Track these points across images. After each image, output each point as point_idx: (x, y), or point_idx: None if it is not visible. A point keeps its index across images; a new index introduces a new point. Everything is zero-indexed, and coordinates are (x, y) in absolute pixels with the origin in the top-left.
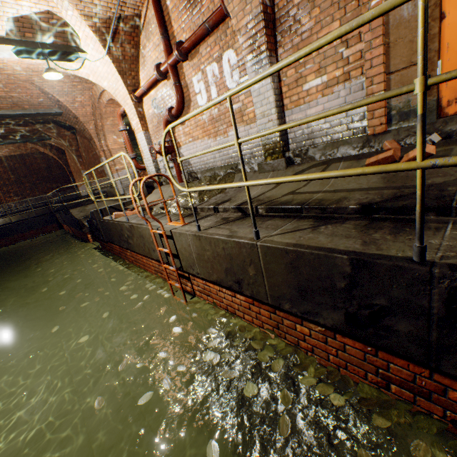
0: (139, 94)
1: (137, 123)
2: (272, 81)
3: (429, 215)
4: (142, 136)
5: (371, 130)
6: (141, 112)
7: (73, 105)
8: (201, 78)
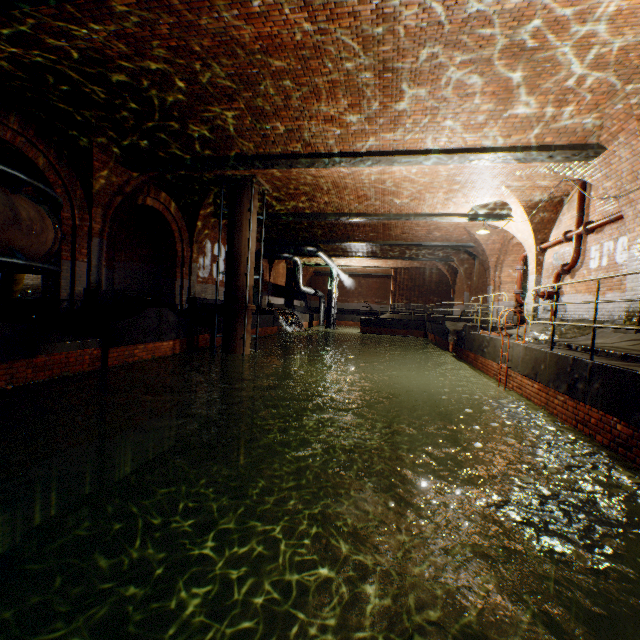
0: (544, 247)
1: (532, 268)
2: None
3: None
4: (532, 278)
5: None
6: (539, 259)
7: (485, 242)
8: (598, 249)
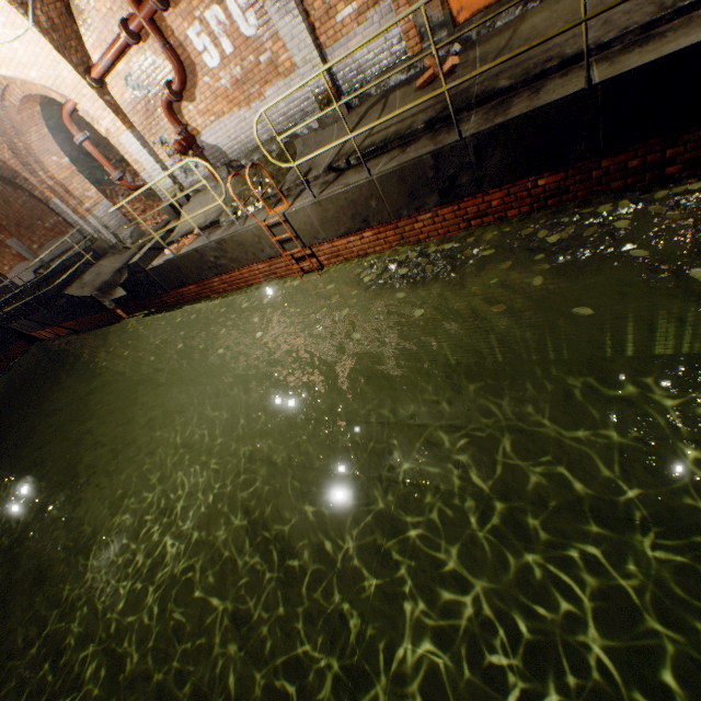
0: (99, 75)
1: (113, 122)
2: (303, 21)
3: (464, 114)
4: (130, 139)
5: (411, 52)
6: (111, 102)
7: None
8: (201, 29)
